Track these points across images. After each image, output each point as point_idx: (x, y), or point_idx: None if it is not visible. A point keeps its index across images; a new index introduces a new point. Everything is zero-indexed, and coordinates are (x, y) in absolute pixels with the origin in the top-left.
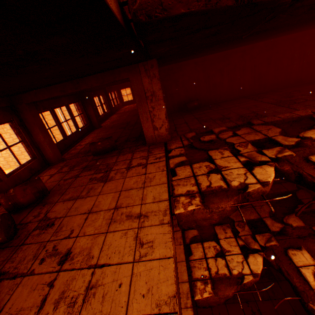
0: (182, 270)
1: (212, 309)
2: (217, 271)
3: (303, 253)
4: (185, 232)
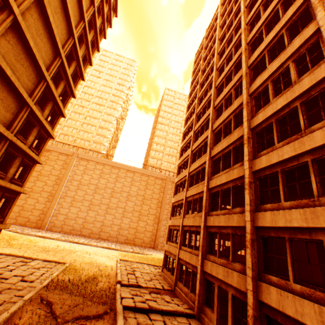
0: None
1: None
2: None
3: None
4: None
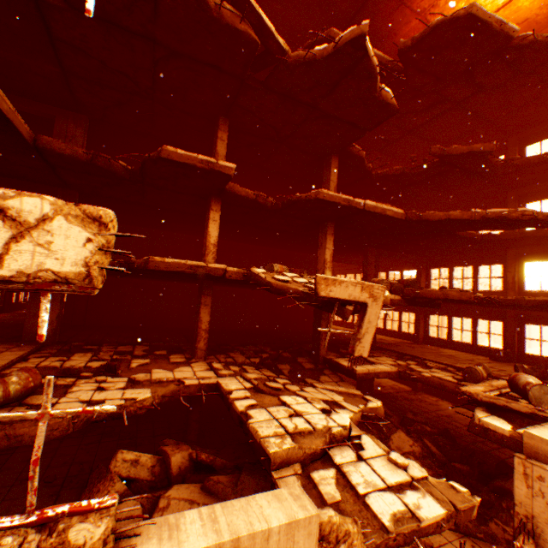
0: (3, 362)
1: (22, 474)
2: (48, 365)
3: (146, 359)
4: (35, 354)
